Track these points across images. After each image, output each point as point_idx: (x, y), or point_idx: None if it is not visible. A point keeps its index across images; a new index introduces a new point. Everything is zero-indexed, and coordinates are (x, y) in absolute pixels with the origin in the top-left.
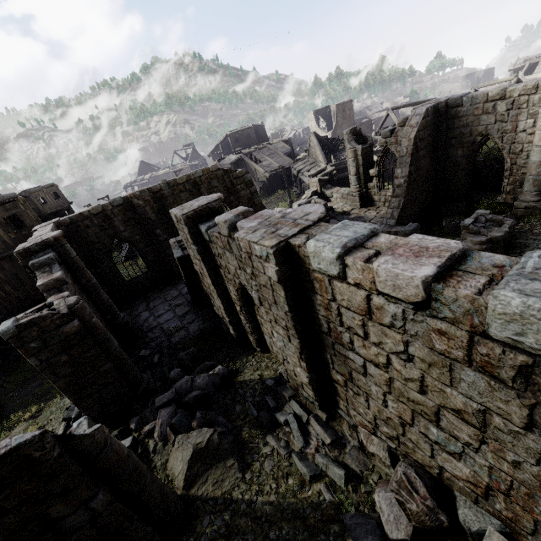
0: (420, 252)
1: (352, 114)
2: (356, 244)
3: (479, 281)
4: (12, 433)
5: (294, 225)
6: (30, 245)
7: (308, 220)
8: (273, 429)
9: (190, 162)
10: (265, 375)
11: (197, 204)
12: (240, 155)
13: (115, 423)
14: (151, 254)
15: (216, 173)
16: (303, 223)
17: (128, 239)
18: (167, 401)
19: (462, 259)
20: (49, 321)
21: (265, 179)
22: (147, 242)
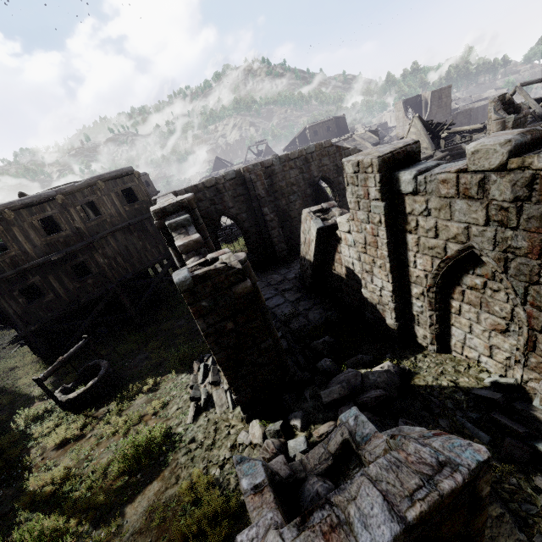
0: None
1: (449, 102)
2: None
3: None
4: (133, 404)
5: None
6: (166, 205)
7: None
8: (535, 468)
9: (264, 157)
10: (462, 383)
11: (387, 148)
12: None
13: (261, 414)
14: (254, 234)
15: (328, 150)
16: None
17: (235, 216)
18: (339, 398)
19: None
20: (223, 276)
21: None
22: (252, 221)
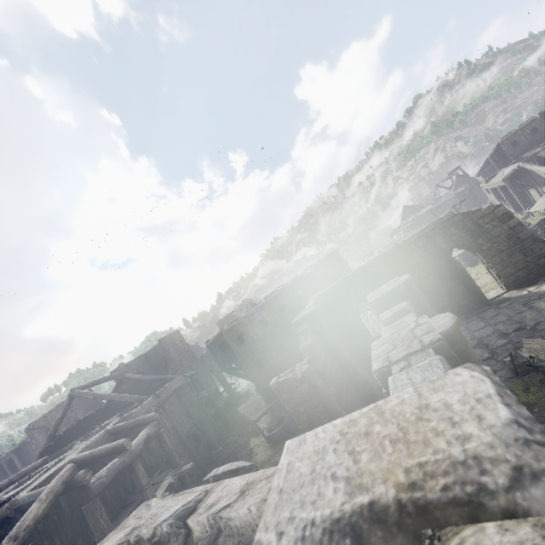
0: None
1: None
2: None
3: None
4: None
5: (406, 346)
6: (298, 319)
7: (420, 342)
8: None
9: (455, 190)
10: None
11: (385, 289)
12: (516, 164)
13: None
14: None
15: (452, 220)
16: (413, 346)
17: None
18: None
19: None
20: (291, 382)
21: None
22: None
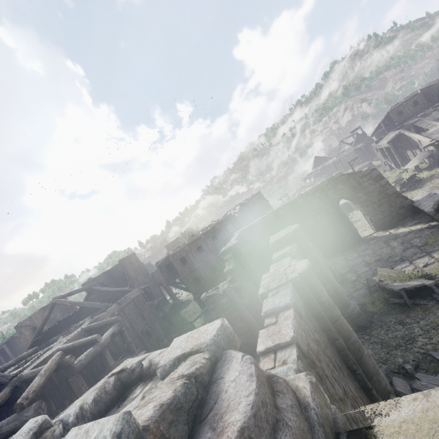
0: (274, 334)
1: None
2: (273, 312)
3: (268, 366)
4: None
5: (279, 280)
6: (224, 249)
7: (287, 278)
8: None
9: (354, 147)
10: None
11: (281, 234)
12: (398, 131)
13: None
14: None
15: (341, 178)
16: (282, 281)
17: None
18: None
19: (284, 349)
20: (216, 296)
21: (432, 148)
22: None
